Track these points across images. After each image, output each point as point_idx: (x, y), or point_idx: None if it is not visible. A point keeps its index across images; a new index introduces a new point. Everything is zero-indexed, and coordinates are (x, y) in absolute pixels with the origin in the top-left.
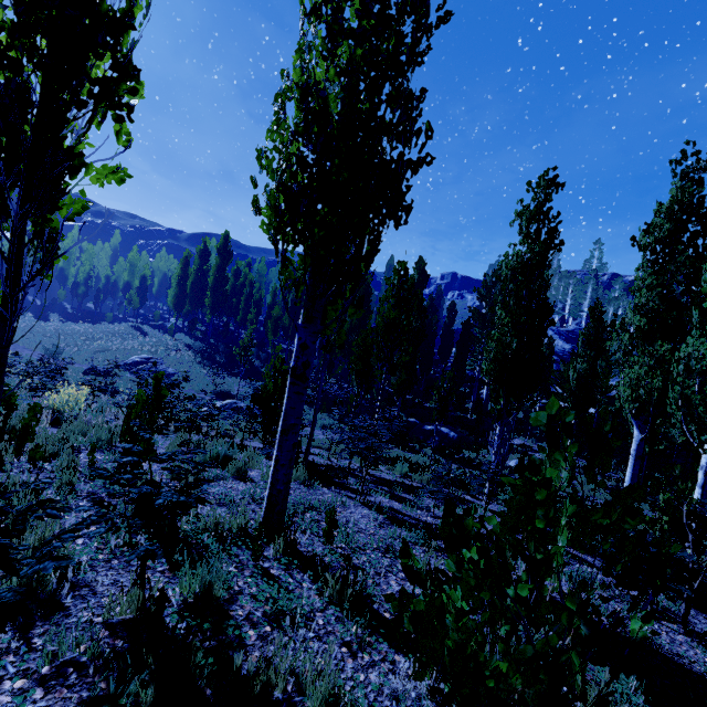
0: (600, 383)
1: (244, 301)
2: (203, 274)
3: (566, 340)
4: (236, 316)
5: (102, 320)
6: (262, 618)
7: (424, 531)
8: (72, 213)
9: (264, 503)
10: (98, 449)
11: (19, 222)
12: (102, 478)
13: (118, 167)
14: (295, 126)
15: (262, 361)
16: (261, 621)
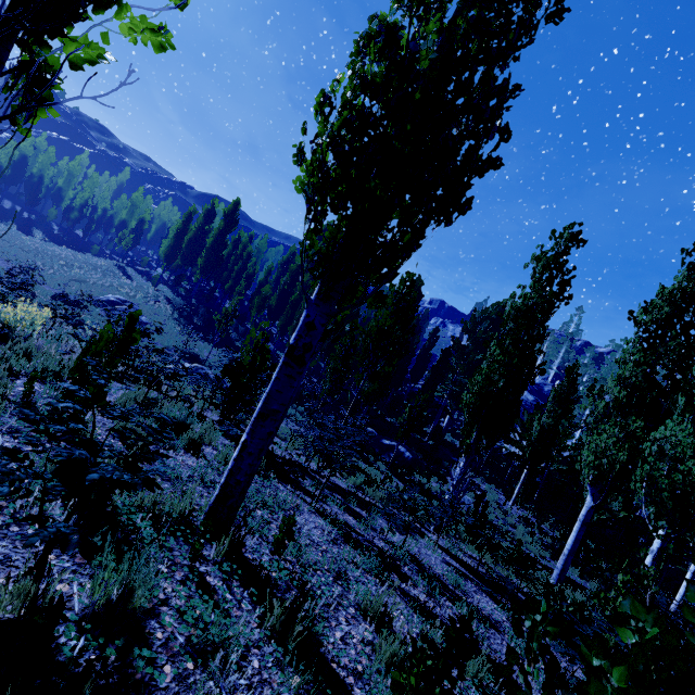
0: (558, 441)
1: (237, 271)
2: (203, 234)
3: (530, 391)
4: (225, 284)
5: (87, 251)
6: (185, 646)
7: (377, 558)
8: (82, 59)
9: (217, 490)
10: (41, 379)
11: (1, 37)
12: (25, 421)
13: (161, 26)
14: (373, 75)
15: (239, 335)
16: (183, 651)
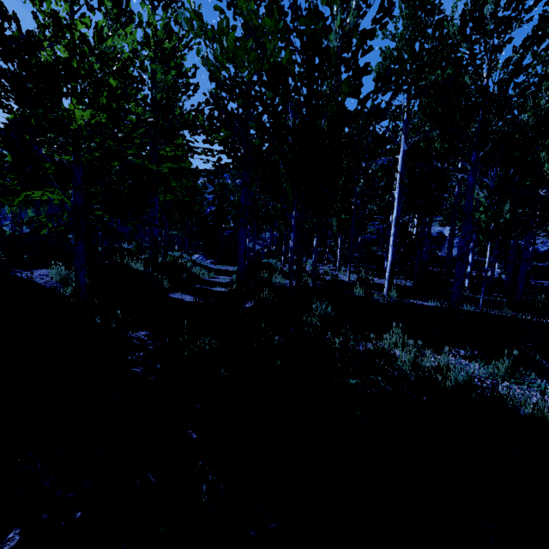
0: None
1: None
2: None
3: None
4: None
5: None
6: None
7: None
8: None
9: None
10: None
11: None
12: None
13: None
14: None
15: None
16: None
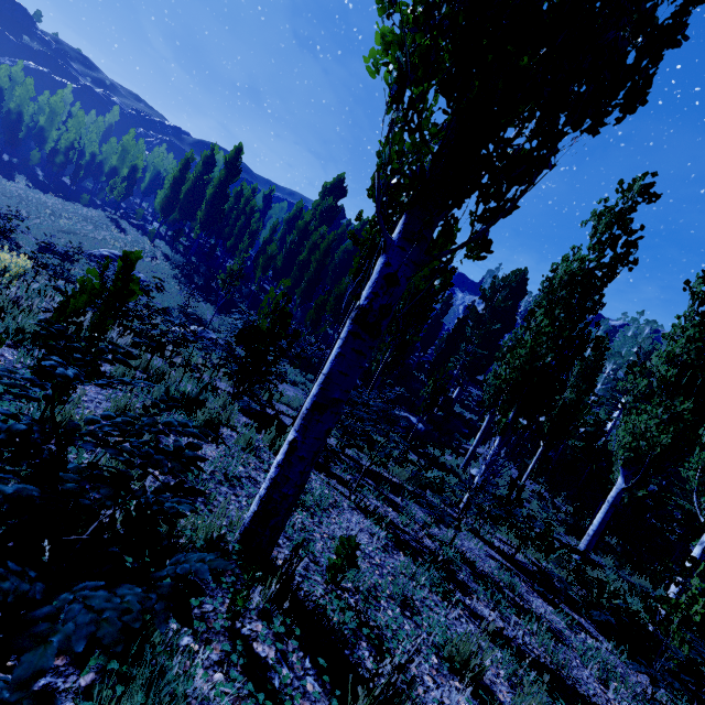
0: (576, 416)
1: (240, 227)
2: (202, 184)
3: None
4: (227, 241)
5: (76, 200)
6: None
7: (433, 566)
8: None
9: (254, 504)
10: (15, 343)
11: None
12: None
13: None
14: None
15: (242, 296)
16: None
